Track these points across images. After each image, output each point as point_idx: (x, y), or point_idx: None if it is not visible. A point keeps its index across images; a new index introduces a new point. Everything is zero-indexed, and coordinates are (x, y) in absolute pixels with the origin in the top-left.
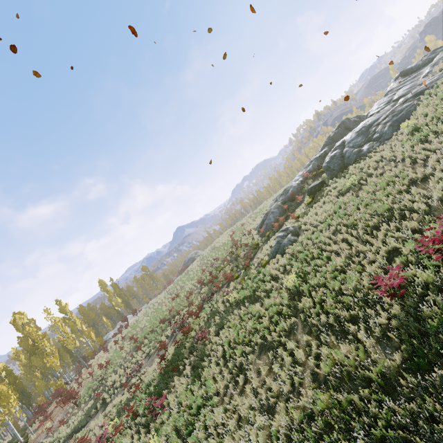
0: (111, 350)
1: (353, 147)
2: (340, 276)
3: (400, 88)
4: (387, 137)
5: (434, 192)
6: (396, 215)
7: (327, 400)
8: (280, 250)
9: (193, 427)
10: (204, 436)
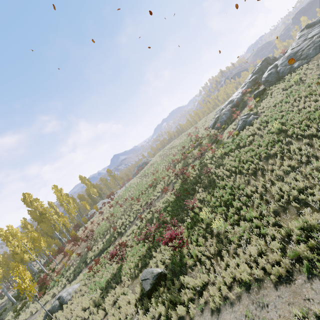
0: (105, 213)
1: (285, 65)
2: (317, 112)
3: (310, 32)
4: (312, 56)
5: None
6: None
7: None
8: (247, 124)
9: (231, 200)
10: (245, 199)
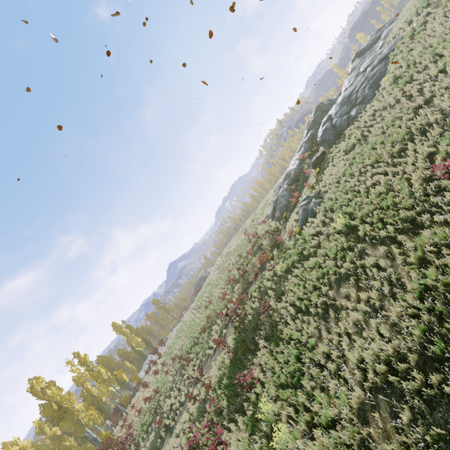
0: (151, 384)
1: (341, 116)
2: (389, 195)
3: (362, 63)
4: (370, 97)
5: (443, 103)
6: (417, 133)
7: (434, 272)
8: (310, 215)
9: (300, 373)
10: (318, 371)
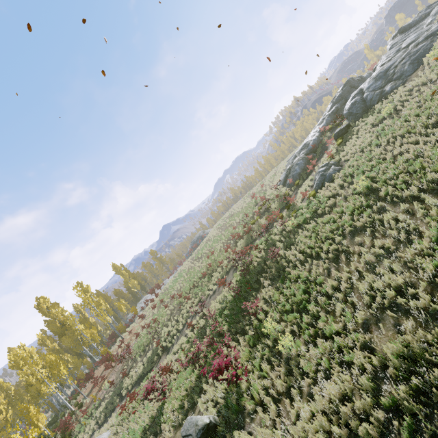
0: (147, 317)
1: (373, 90)
2: (418, 160)
3: (405, 40)
4: (408, 74)
5: None
6: None
7: None
8: (327, 180)
9: (306, 302)
10: (324, 300)
